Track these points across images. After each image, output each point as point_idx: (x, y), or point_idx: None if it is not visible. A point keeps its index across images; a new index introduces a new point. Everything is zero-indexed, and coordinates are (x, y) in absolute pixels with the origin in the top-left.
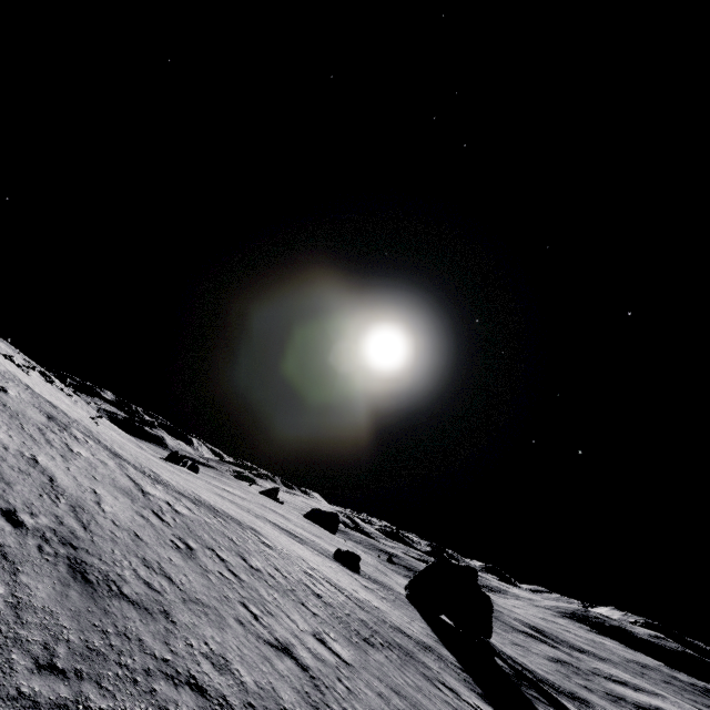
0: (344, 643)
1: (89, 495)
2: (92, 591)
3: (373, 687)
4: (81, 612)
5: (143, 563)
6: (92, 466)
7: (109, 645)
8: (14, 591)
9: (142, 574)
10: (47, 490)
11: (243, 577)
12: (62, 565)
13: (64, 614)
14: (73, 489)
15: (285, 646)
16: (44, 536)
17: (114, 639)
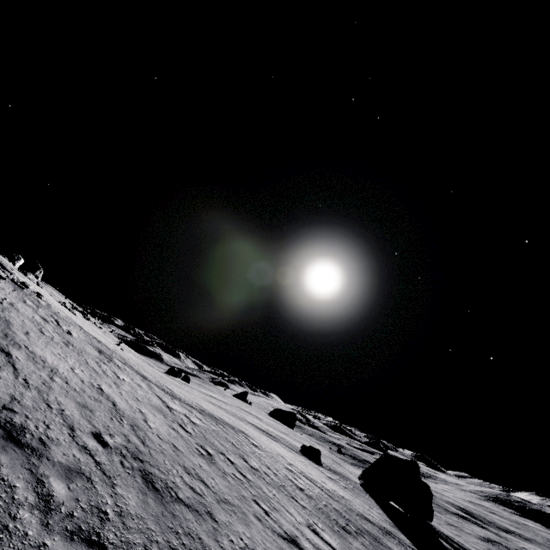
0: (330, 533)
1: (138, 414)
2: (161, 498)
3: None
4: (159, 517)
5: (185, 470)
6: (134, 389)
7: (182, 544)
8: (116, 502)
9: (186, 480)
10: (114, 414)
11: (249, 477)
12: (138, 476)
13: (149, 518)
14: (128, 411)
15: (292, 538)
16: (122, 453)
17: (184, 539)
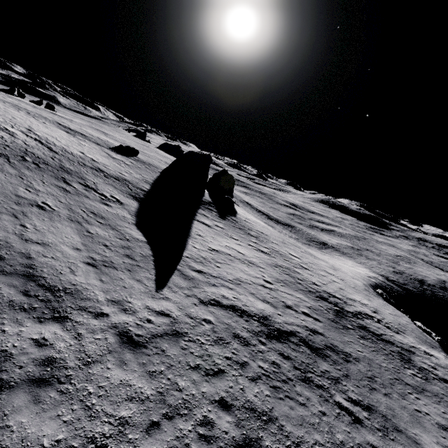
0: None
1: None
2: None
3: None
4: None
5: None
6: None
7: None
8: None
9: None
10: None
11: None
12: None
13: None
14: None
15: None
16: None
17: None
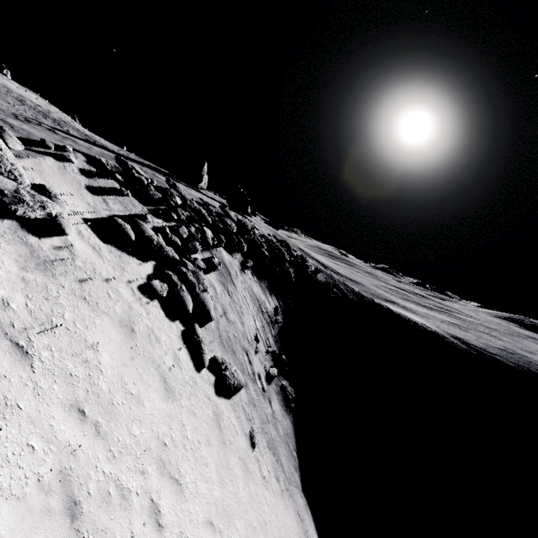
0: None
1: None
2: None
3: None
4: None
5: None
6: None
7: None
8: None
9: None
10: None
11: None
12: None
13: None
14: None
15: None
16: None
17: None
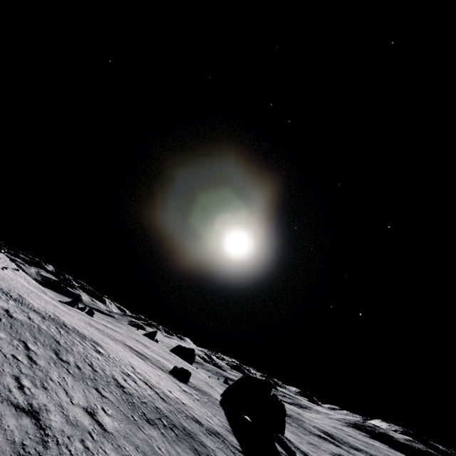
0: (118, 419)
1: None
2: None
3: (122, 450)
4: None
5: None
6: None
7: None
8: None
9: None
10: None
11: (40, 362)
12: None
13: None
14: None
15: (36, 410)
16: None
17: None
